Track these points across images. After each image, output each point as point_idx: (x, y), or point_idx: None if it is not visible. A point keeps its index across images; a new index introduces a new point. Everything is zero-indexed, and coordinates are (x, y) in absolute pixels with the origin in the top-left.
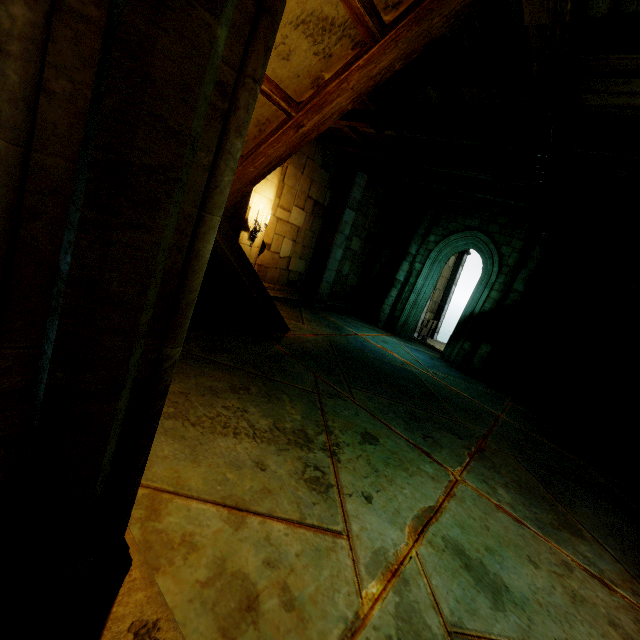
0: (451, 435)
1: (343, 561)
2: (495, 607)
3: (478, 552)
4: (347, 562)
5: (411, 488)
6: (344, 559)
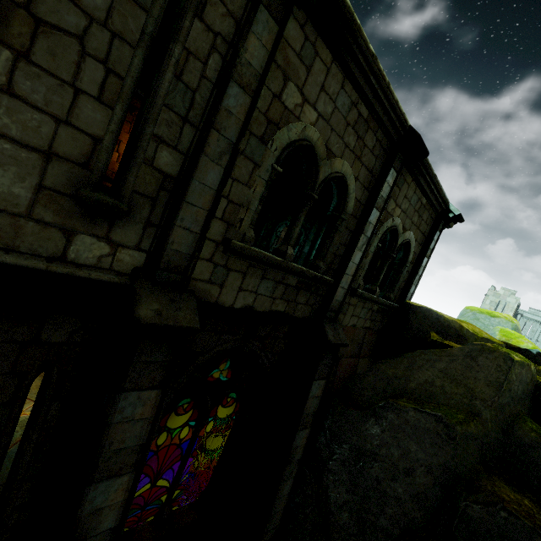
0: None
1: (26, 406)
2: None
3: None
4: (27, 406)
5: None
6: (27, 406)
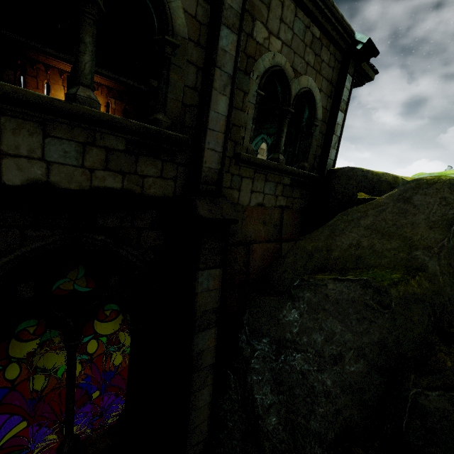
0: (109, 319)
1: None
2: (5, 369)
3: (29, 356)
4: None
5: (35, 338)
6: None
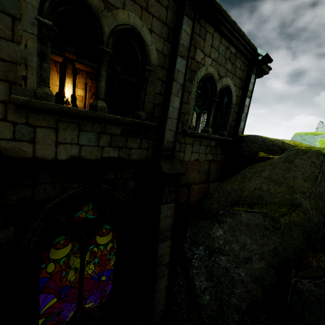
0: None
1: None
2: None
3: None
4: None
5: None
6: None
